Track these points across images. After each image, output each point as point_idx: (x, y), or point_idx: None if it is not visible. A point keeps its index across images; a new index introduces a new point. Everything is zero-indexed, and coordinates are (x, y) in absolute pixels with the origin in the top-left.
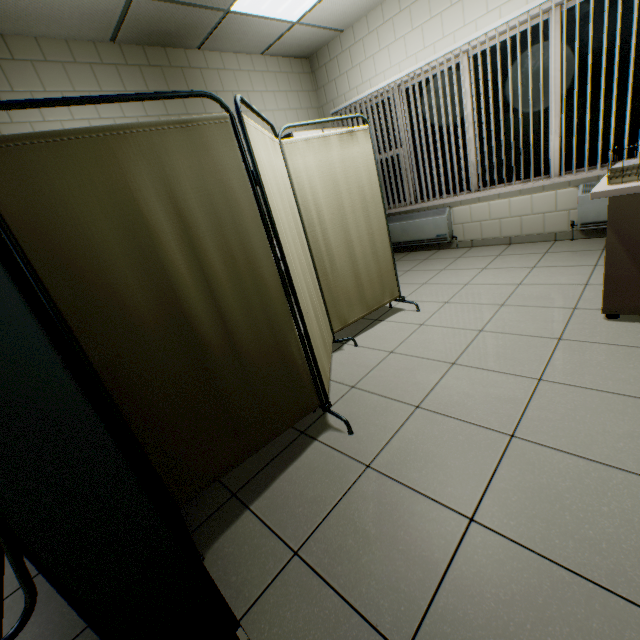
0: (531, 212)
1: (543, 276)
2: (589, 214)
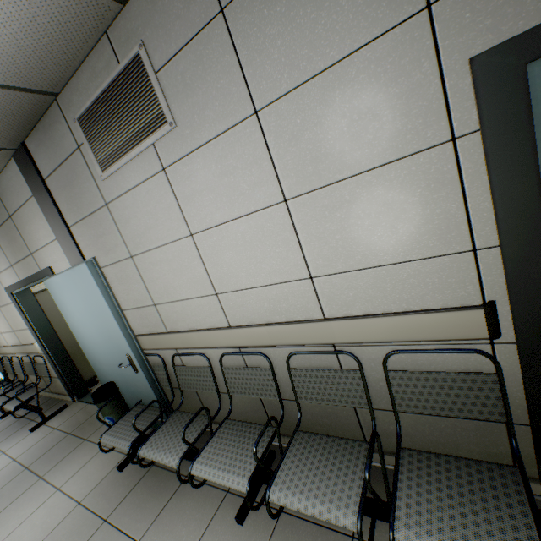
0: None
1: None
2: None
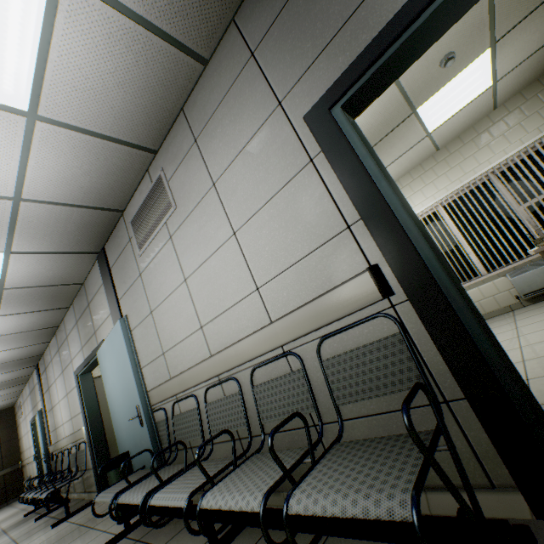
0: (483, 297)
1: (527, 321)
2: (524, 288)
